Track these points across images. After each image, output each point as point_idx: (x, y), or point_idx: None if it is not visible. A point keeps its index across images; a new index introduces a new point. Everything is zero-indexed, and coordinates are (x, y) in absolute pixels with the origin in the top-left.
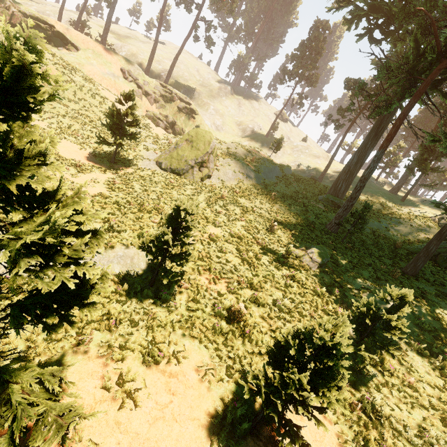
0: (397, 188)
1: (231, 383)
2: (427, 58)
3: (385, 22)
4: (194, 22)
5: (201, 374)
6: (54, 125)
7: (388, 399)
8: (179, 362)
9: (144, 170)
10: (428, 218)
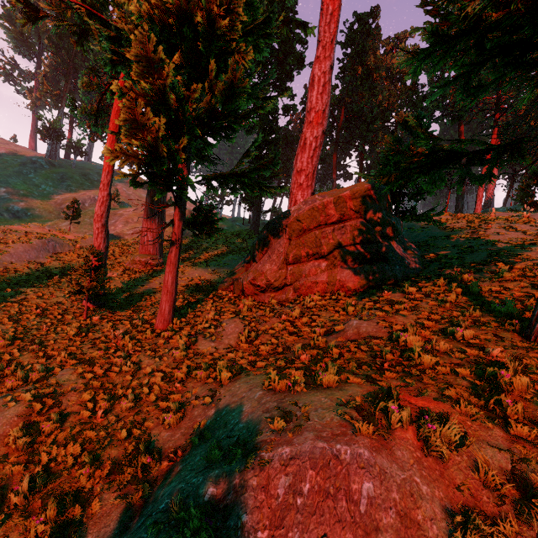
0: (253, 223)
1: None
2: None
3: None
4: None
5: None
6: None
7: None
8: None
9: None
10: None
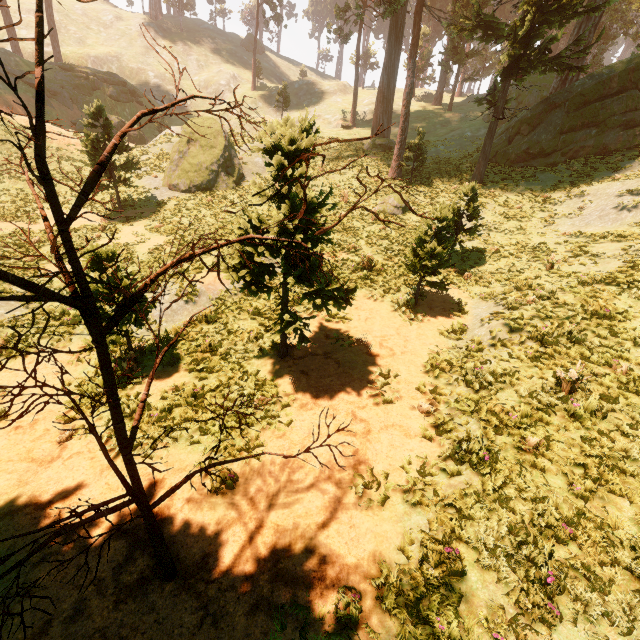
0: (439, 96)
1: (391, 295)
2: None
3: None
4: None
5: (371, 299)
6: (4, 197)
7: (485, 264)
8: (354, 299)
9: (167, 202)
10: (480, 119)
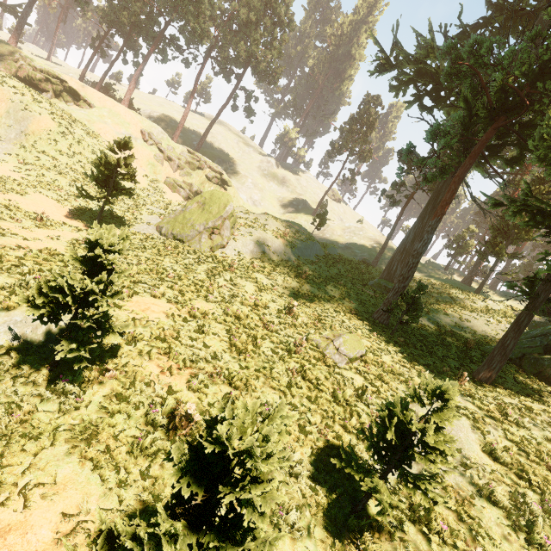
0: (469, 277)
1: None
2: (481, 120)
3: (434, 88)
4: (233, 91)
5: (64, 532)
6: (33, 177)
7: None
8: (28, 504)
9: (137, 234)
10: (509, 313)
